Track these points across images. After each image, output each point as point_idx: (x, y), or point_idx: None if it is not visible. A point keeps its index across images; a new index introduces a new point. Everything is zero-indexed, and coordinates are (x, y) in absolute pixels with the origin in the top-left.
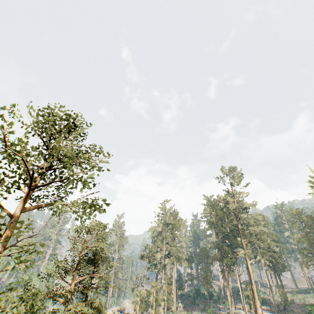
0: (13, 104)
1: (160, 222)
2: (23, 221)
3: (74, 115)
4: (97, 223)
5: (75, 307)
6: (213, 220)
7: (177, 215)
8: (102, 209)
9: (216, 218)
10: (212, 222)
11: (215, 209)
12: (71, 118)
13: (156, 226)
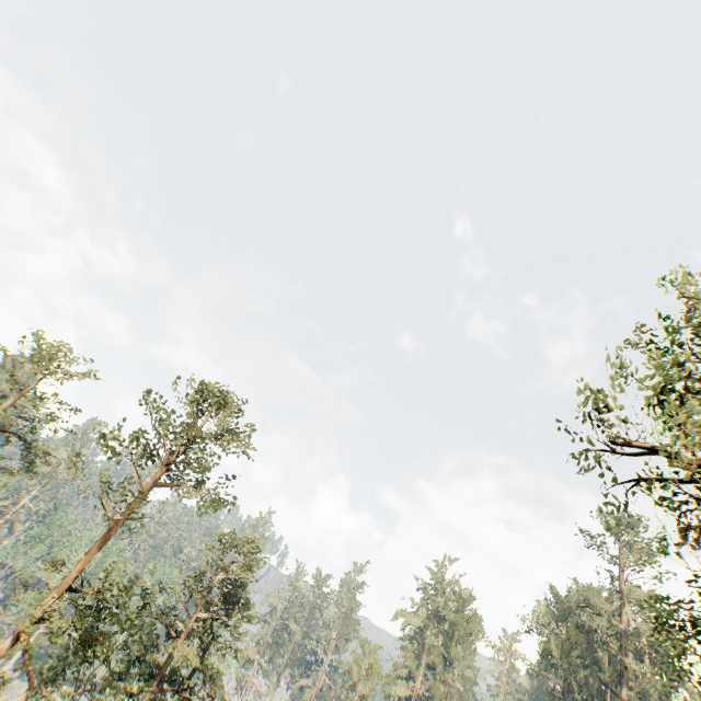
0: (178, 377)
1: (423, 605)
2: (144, 492)
3: (225, 392)
4: (249, 538)
5: (188, 660)
6: (552, 647)
7: (469, 604)
8: (222, 507)
9: (565, 647)
10: (549, 654)
11: (566, 621)
12: (222, 395)
13: (412, 612)
